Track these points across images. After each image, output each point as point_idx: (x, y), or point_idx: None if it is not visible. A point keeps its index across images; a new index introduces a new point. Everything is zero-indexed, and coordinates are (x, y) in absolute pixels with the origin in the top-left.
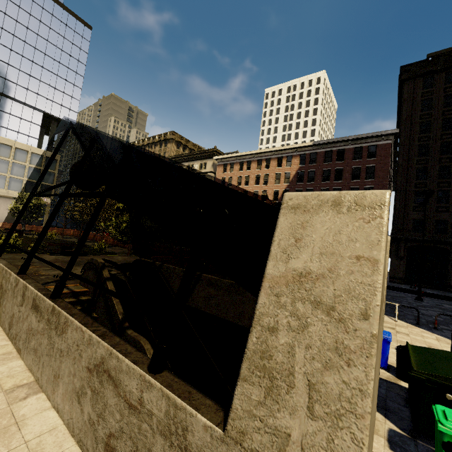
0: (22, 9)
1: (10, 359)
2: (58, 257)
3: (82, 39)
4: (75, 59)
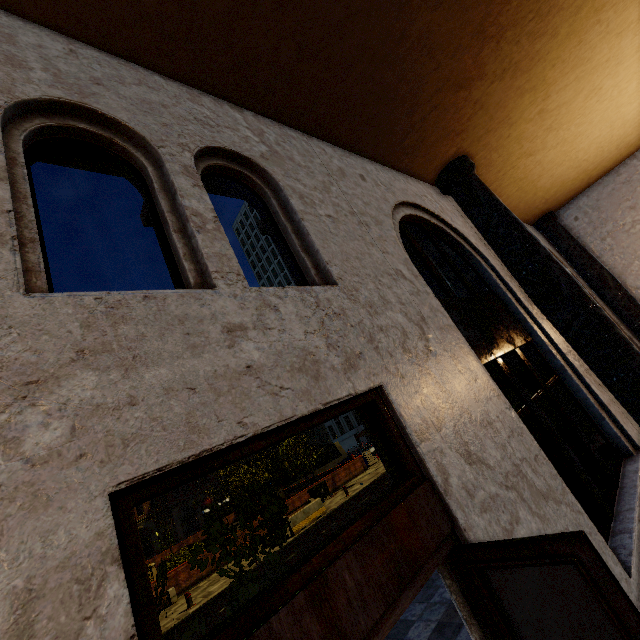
0: None
1: None
2: None
3: None
4: None
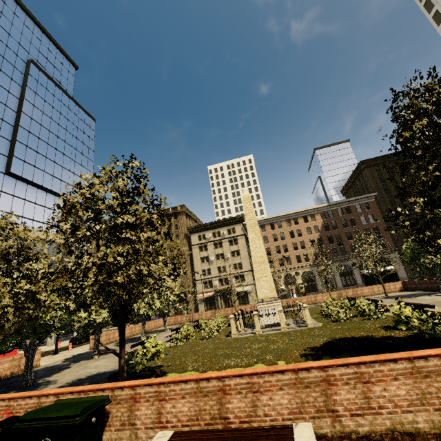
0: (46, 102)
1: None
2: None
3: (90, 129)
4: (86, 146)
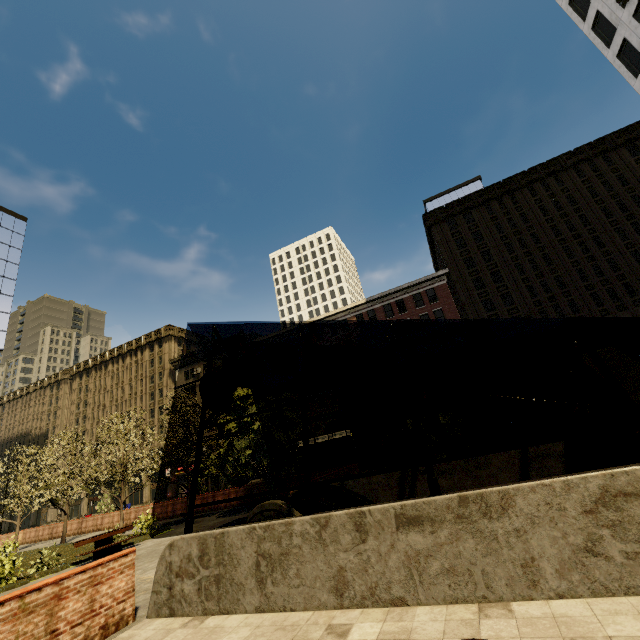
0: None
1: (408, 611)
2: None
3: (13, 234)
4: (2, 260)
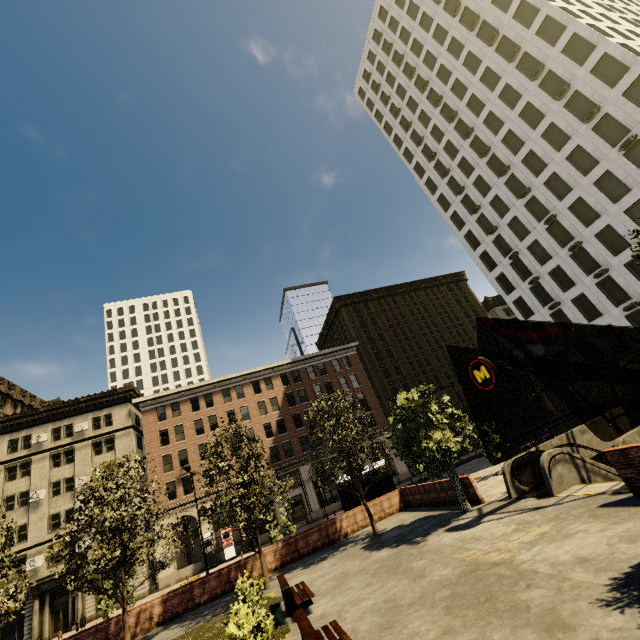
0: None
1: None
2: (335, 598)
3: None
4: None
